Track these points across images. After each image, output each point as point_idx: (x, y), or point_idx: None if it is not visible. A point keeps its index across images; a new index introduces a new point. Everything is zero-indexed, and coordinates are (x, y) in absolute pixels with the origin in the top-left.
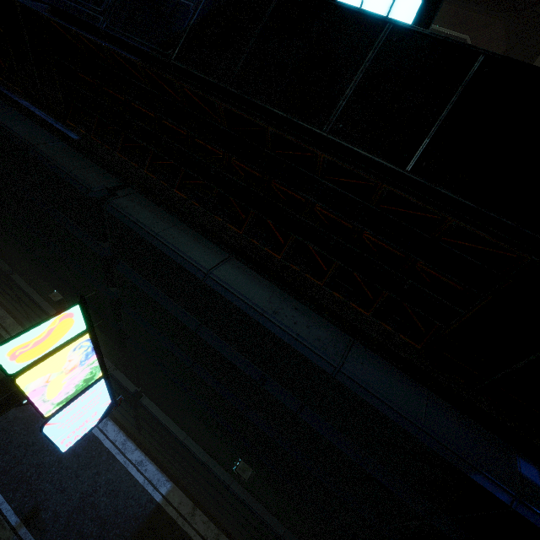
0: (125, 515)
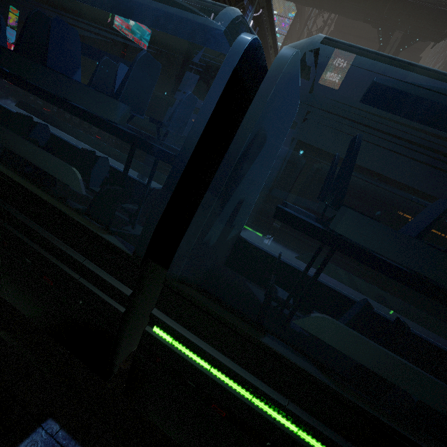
0: None
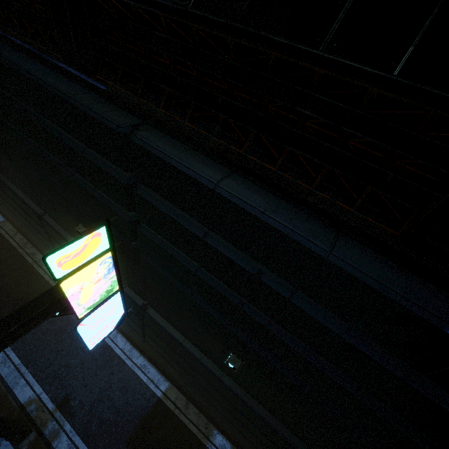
0: (134, 405)
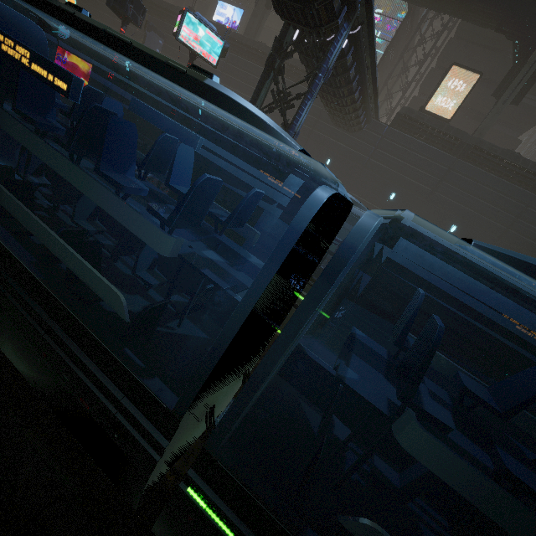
0: None
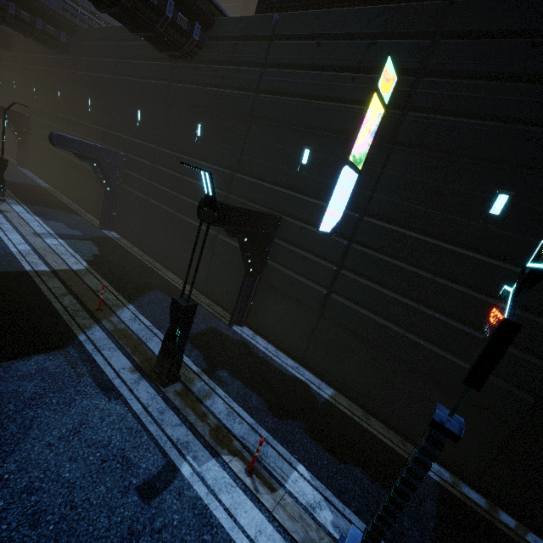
0: (298, 397)
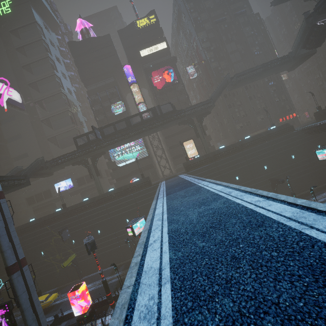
0: None
